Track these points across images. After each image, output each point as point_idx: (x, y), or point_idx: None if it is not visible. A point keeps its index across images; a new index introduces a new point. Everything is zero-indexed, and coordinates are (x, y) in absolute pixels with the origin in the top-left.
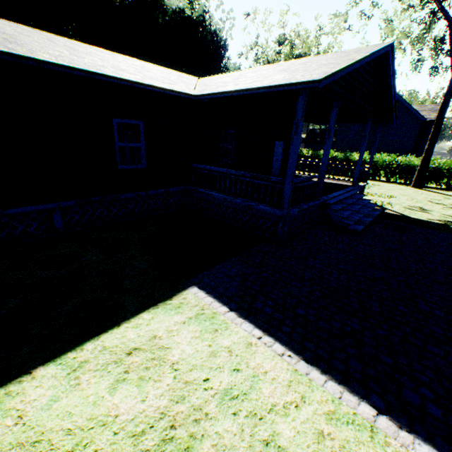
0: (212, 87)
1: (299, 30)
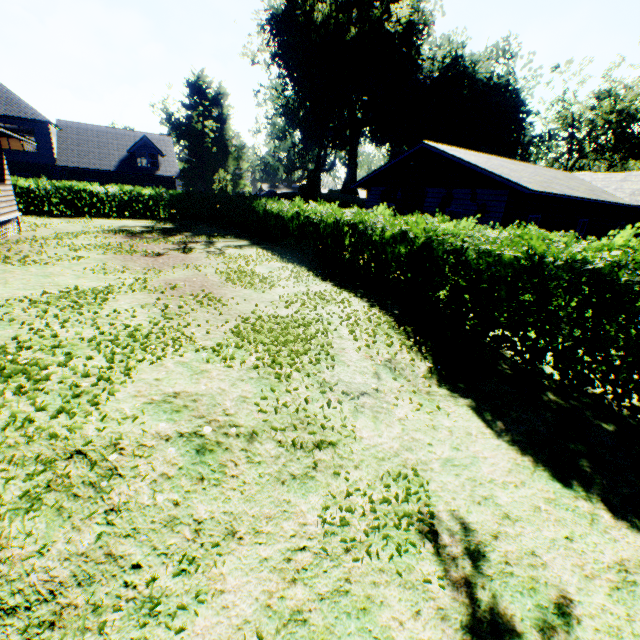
0: (638, 198)
1: (634, 85)
